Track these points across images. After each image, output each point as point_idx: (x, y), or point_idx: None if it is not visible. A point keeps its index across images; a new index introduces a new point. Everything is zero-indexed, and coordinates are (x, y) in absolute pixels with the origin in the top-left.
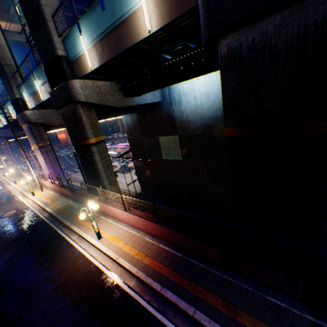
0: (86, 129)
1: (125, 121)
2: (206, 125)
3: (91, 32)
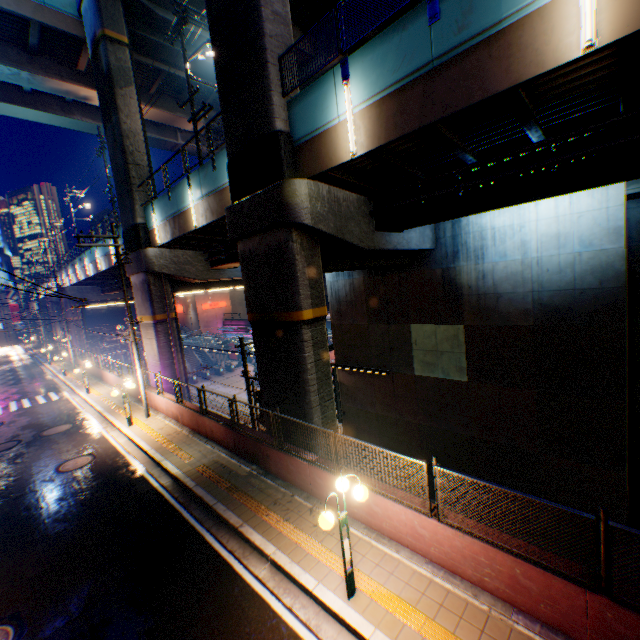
0: (299, 285)
1: (333, 286)
2: (547, 308)
3: (376, 76)
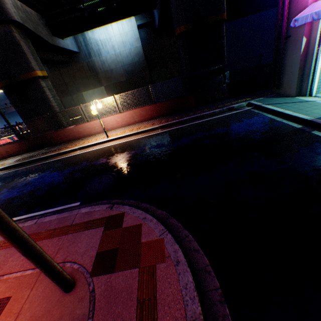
0: (29, 58)
1: None
2: (128, 72)
3: None
